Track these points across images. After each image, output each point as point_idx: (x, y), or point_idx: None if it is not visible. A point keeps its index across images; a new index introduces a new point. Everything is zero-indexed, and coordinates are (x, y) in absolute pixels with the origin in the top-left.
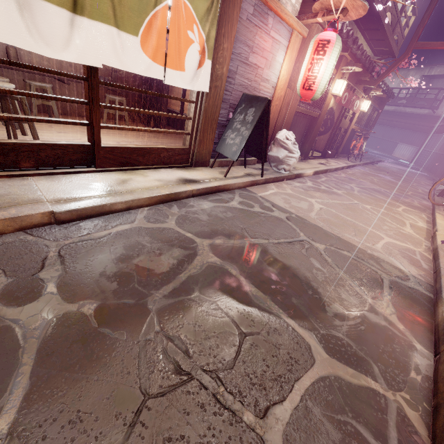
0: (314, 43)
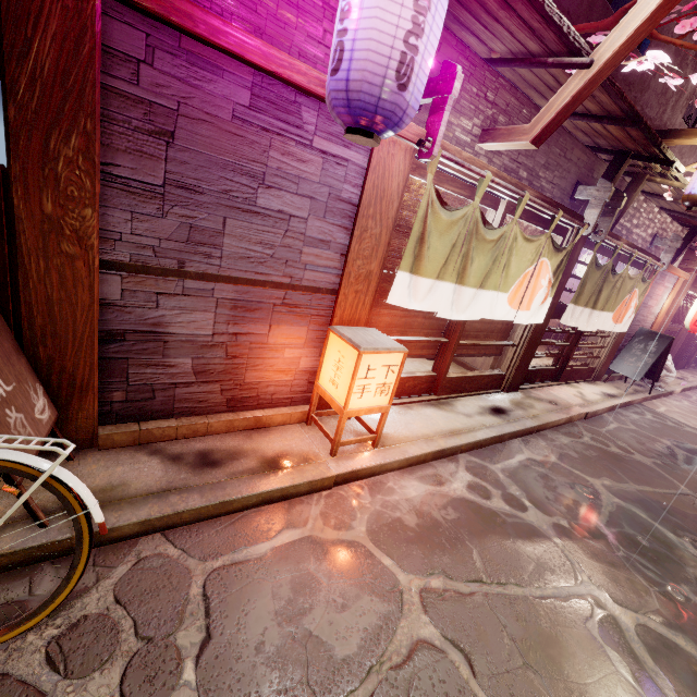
0: None
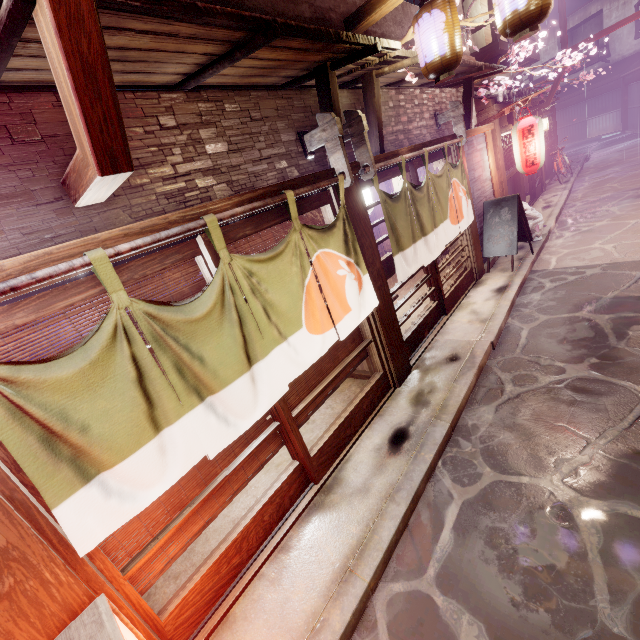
0: (517, 133)
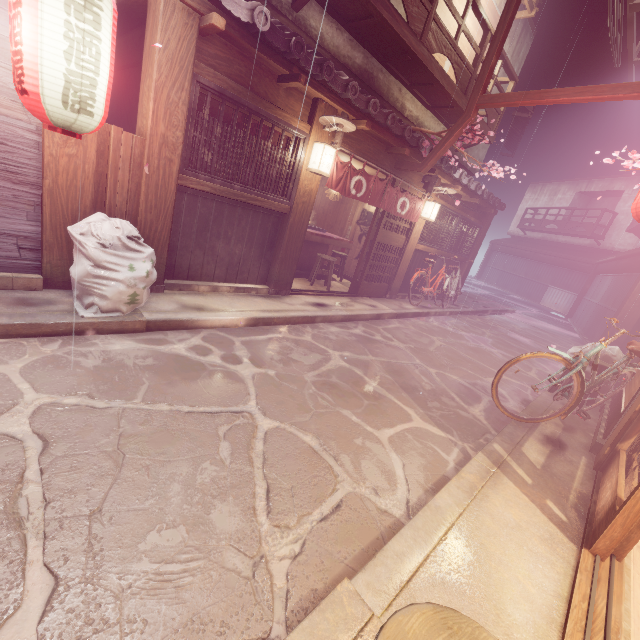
0: None
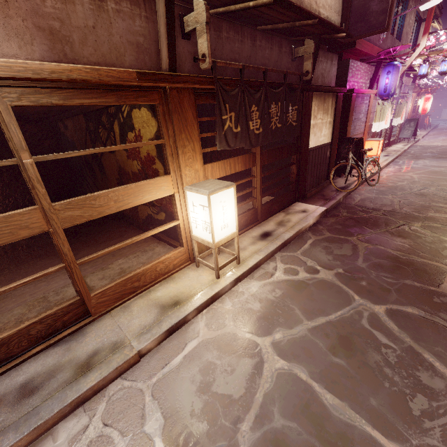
0: (424, 99)
